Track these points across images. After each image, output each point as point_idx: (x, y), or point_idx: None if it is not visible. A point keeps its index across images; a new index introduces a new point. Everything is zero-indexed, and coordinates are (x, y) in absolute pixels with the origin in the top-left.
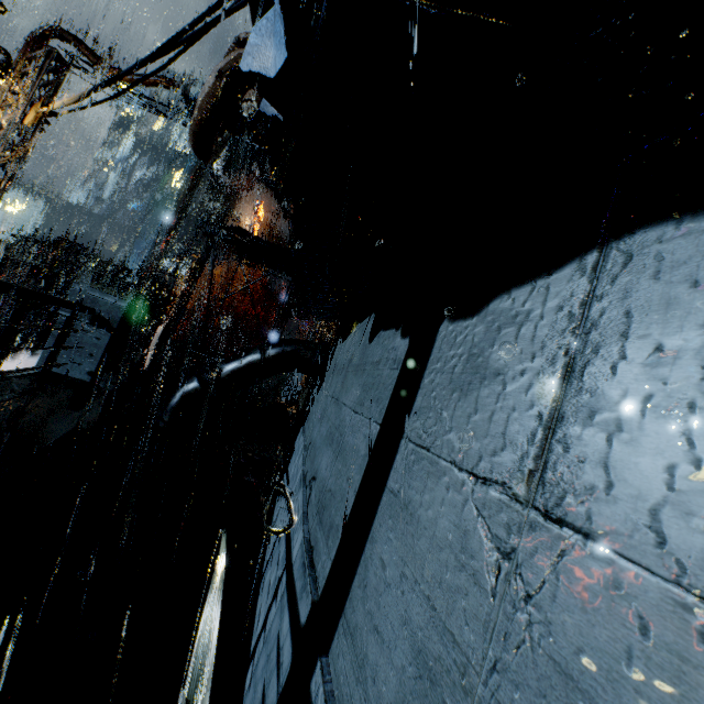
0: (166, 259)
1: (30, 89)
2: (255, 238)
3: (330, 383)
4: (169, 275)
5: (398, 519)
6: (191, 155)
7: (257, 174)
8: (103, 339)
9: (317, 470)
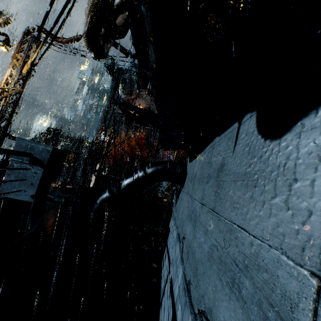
0: (103, 135)
1: (23, 55)
2: (134, 107)
3: (191, 188)
4: (105, 142)
5: None
6: (109, 89)
7: (137, 92)
8: (39, 172)
9: (211, 312)
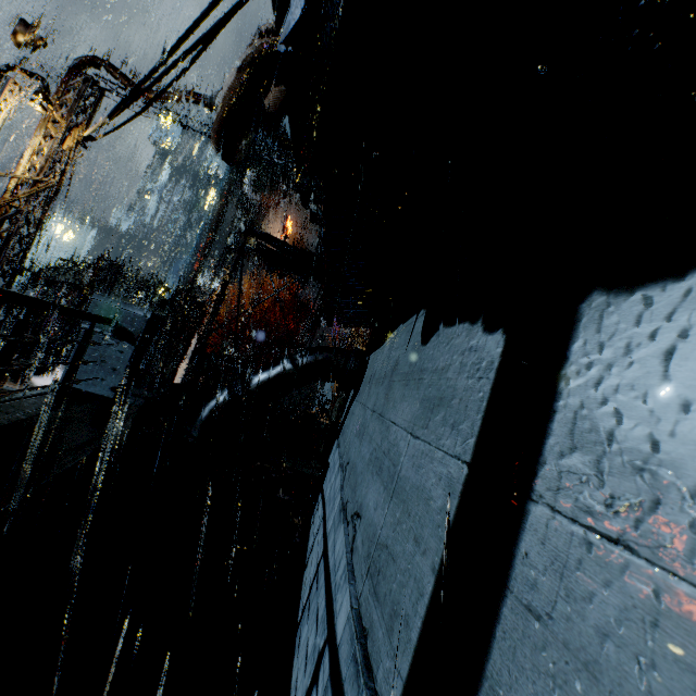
0: (201, 276)
1: (68, 116)
2: (283, 243)
3: (367, 393)
4: (204, 291)
5: (567, 691)
6: (223, 177)
7: (284, 190)
8: (127, 352)
9: (361, 504)
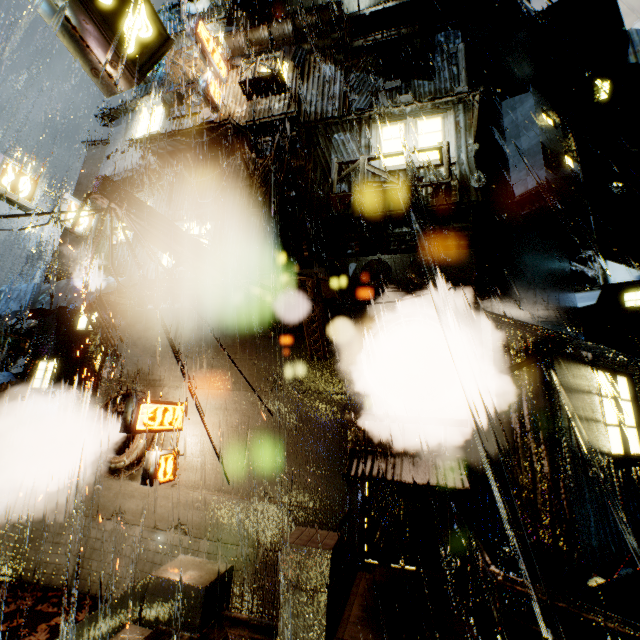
0: None
1: None
2: None
3: None
4: None
5: None
6: None
7: None
8: None
9: None
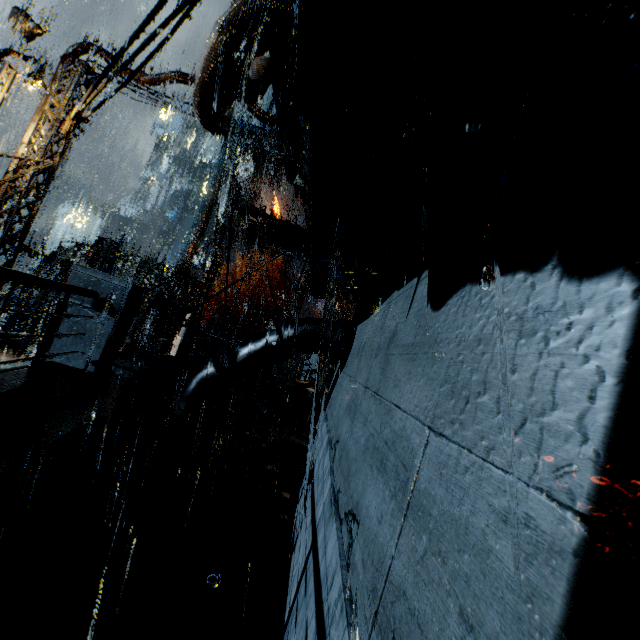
0: (197, 255)
1: (64, 100)
2: (269, 217)
3: (356, 366)
4: (200, 270)
5: None
6: (216, 165)
7: (272, 175)
8: (107, 324)
9: (358, 504)
